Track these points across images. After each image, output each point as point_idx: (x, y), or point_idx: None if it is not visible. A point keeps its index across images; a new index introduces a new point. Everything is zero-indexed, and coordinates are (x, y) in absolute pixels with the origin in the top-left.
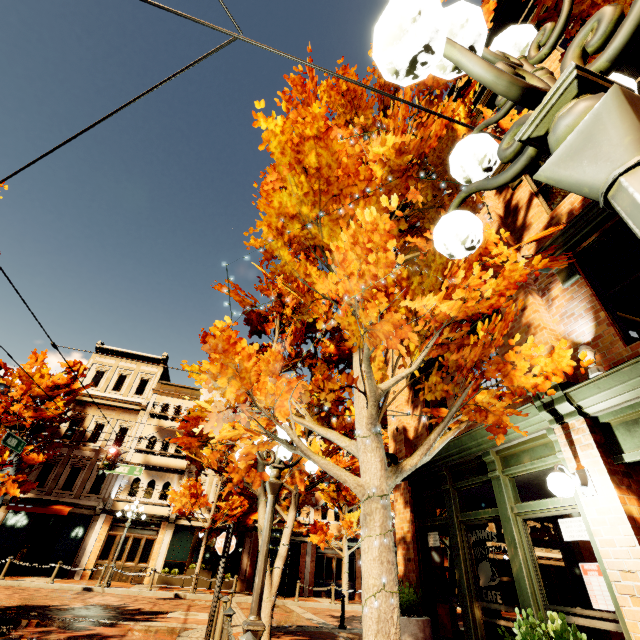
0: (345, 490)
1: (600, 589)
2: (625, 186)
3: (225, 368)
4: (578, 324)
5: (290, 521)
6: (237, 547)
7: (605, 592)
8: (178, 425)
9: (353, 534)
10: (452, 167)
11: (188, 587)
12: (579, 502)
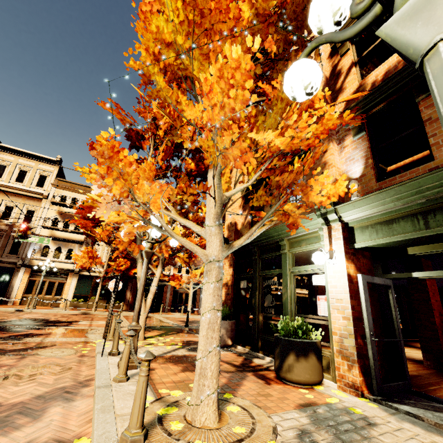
0: (194, 257)
1: (324, 307)
2: (441, 51)
3: (111, 171)
4: (354, 166)
5: (158, 274)
6: (123, 287)
7: (325, 308)
8: (75, 211)
9: (197, 281)
10: (311, 15)
11: (91, 308)
12: (325, 267)
